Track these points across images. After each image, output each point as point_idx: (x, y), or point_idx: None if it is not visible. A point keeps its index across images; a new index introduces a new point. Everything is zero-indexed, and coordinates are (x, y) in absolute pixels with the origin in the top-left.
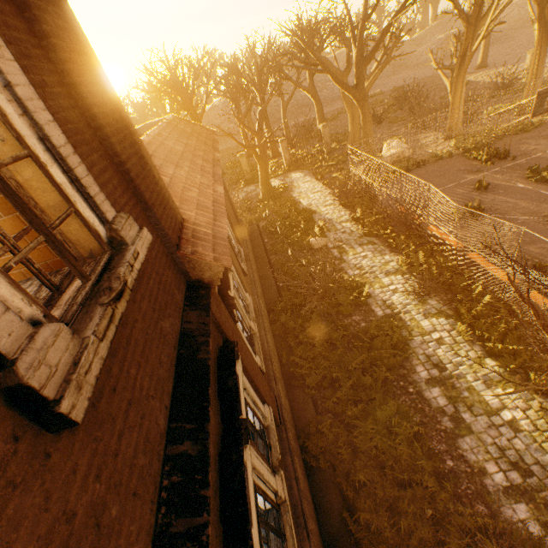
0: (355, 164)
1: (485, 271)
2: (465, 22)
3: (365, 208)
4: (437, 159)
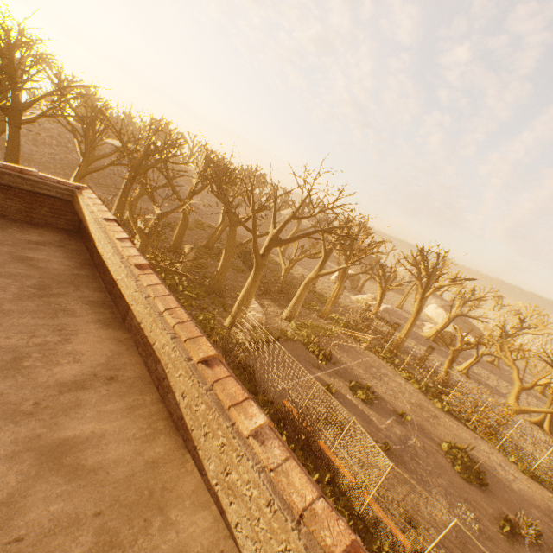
0: (217, 307)
1: (374, 516)
2: (325, 253)
3: (248, 387)
4: (287, 338)
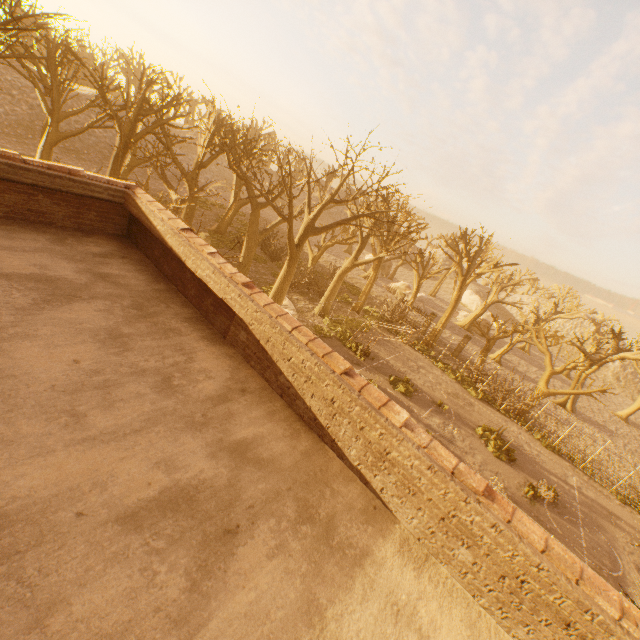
0: None
1: None
2: (362, 239)
3: None
4: (322, 336)
